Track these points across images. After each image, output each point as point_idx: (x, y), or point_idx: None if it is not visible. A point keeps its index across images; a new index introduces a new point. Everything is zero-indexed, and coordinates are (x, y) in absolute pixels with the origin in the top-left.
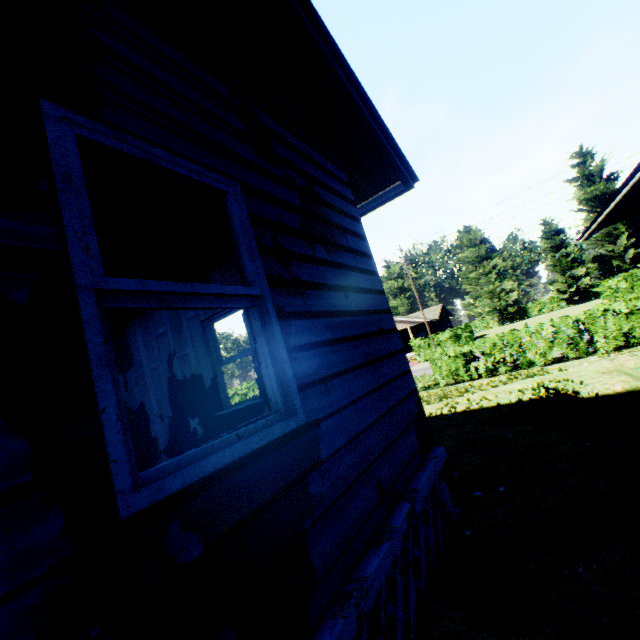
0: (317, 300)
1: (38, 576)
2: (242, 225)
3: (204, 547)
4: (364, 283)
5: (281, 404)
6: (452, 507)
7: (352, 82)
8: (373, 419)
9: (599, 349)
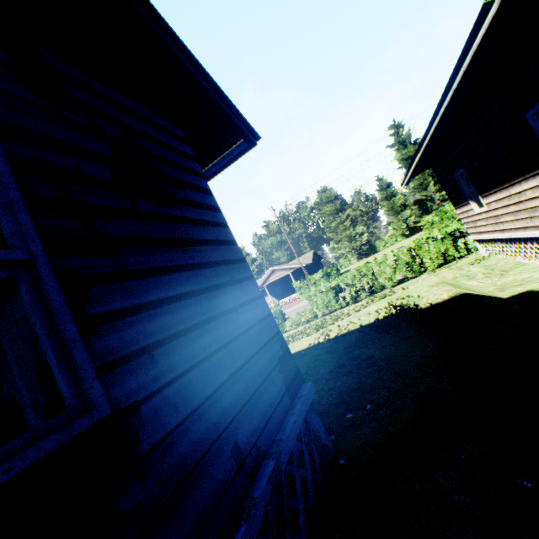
0: (138, 257)
1: None
2: None
3: None
4: (210, 235)
5: (70, 398)
6: (327, 438)
7: (168, 34)
8: (226, 377)
9: (428, 268)
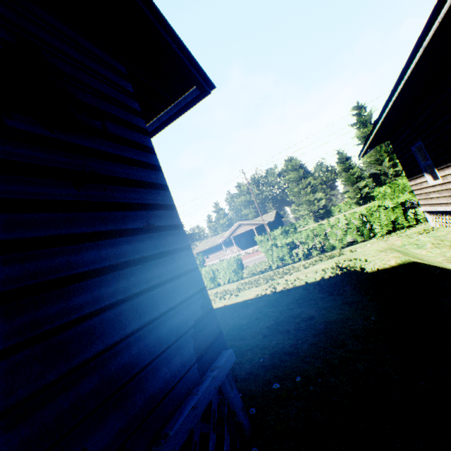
0: None
1: None
2: None
3: None
4: (129, 174)
5: None
6: (244, 415)
7: None
8: (96, 351)
9: (377, 234)
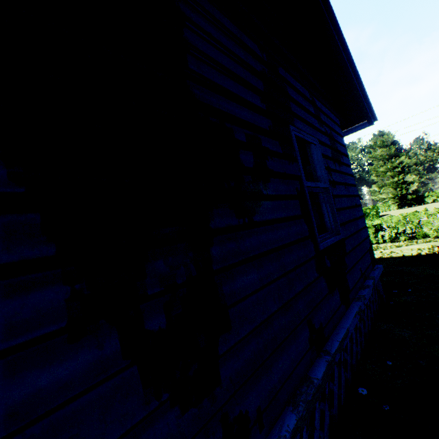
0: (339, 189)
1: (313, 256)
2: (320, 158)
3: (330, 265)
4: (349, 181)
5: (334, 230)
6: (383, 293)
7: (355, 73)
8: (357, 244)
9: None
